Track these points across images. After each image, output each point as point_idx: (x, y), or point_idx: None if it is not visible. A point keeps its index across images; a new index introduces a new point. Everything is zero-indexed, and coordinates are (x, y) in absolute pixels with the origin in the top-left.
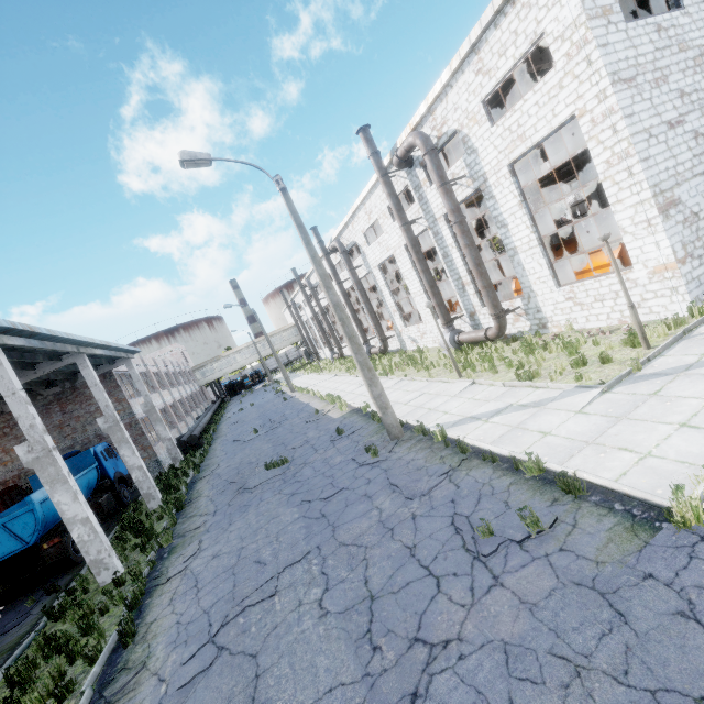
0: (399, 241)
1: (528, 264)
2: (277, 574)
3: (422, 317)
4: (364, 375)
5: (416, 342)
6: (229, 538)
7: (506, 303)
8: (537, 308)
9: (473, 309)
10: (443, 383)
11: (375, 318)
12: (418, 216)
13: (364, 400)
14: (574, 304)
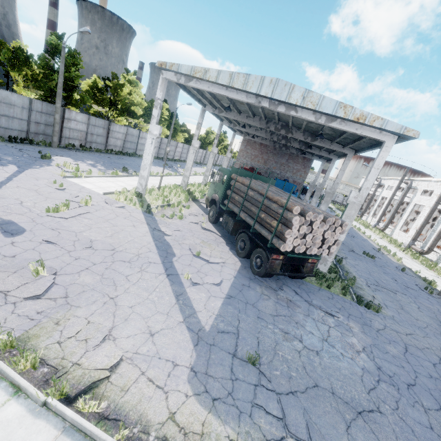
0: None
1: None
2: (394, 290)
3: None
4: None
5: None
6: (359, 264)
7: None
8: None
9: None
10: None
11: (440, 237)
12: None
13: (411, 267)
14: None
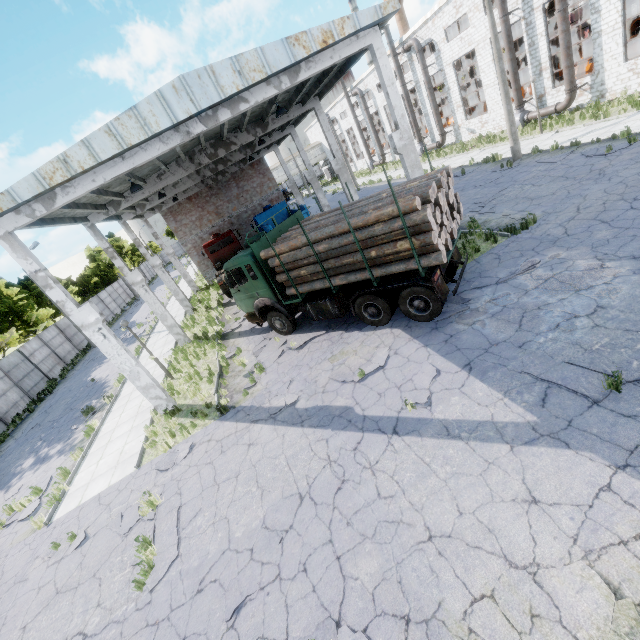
0: (486, 34)
1: (607, 45)
2: (497, 193)
3: (489, 107)
4: (509, 119)
5: (474, 133)
6: None
7: (576, 81)
8: (602, 82)
9: (543, 92)
10: (529, 140)
11: (439, 115)
12: (515, 7)
13: (459, 164)
14: (633, 74)
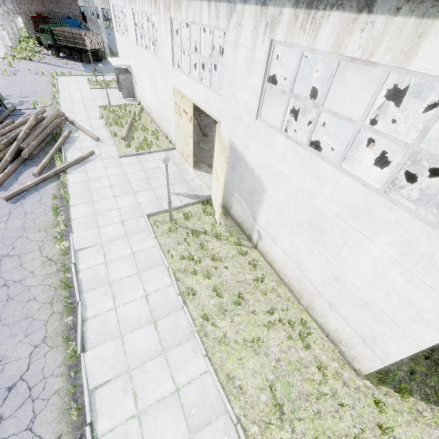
0: None
1: None
2: None
3: None
4: None
5: None
6: None
7: None
8: None
9: None
10: None
11: None
12: None
13: None
14: None
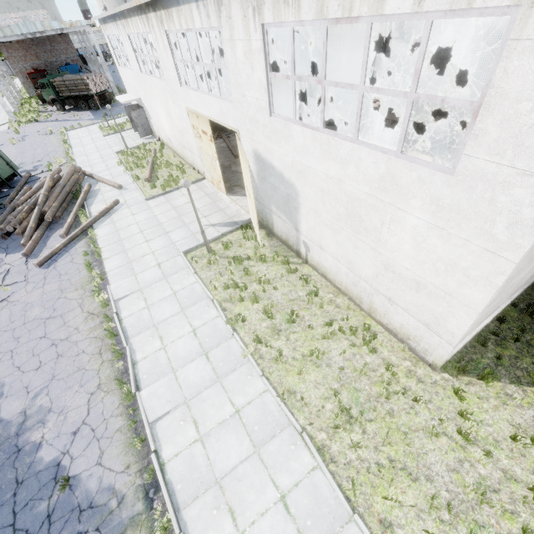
0: None
1: None
2: None
3: None
4: None
5: None
6: None
7: None
8: None
9: None
10: None
11: None
12: None
13: None
14: None
